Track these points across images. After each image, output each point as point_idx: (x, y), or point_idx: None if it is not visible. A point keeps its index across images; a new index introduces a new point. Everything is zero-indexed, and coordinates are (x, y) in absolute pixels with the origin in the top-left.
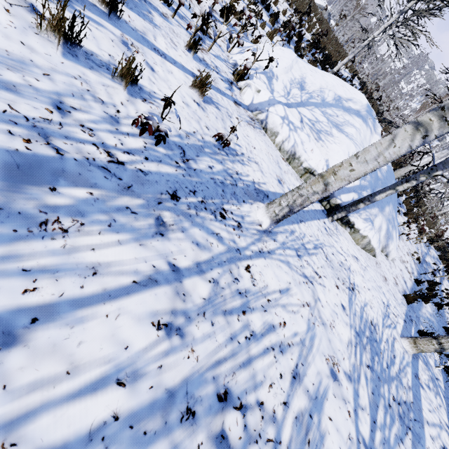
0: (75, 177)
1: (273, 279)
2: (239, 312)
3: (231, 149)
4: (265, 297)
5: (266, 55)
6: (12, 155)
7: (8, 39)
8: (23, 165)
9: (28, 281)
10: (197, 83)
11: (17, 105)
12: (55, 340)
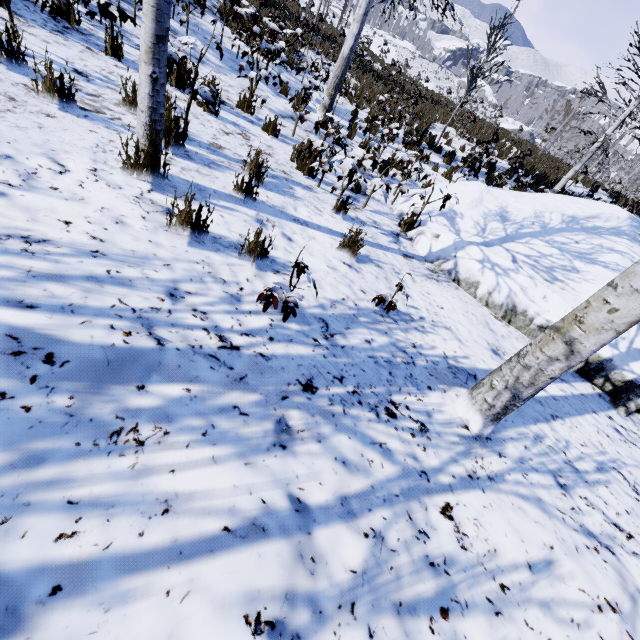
0: (172, 370)
1: (507, 536)
2: (433, 610)
3: (401, 314)
4: (494, 579)
5: (441, 195)
6: (106, 351)
7: (137, 241)
8: (115, 362)
9: (69, 520)
10: (346, 242)
11: (128, 298)
12: (74, 633)
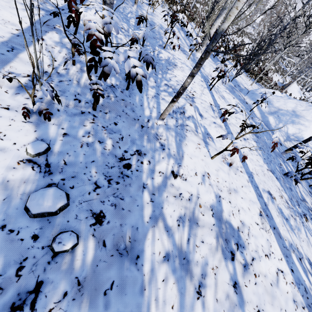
0: None
1: None
2: None
3: None
4: None
5: None
6: None
7: None
8: None
9: None
10: None
11: None
12: None
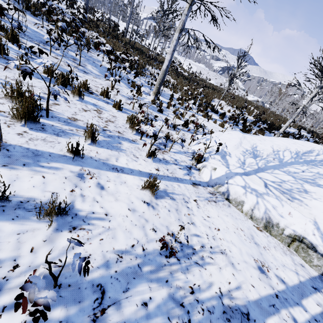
0: None
1: None
2: None
3: (185, 247)
4: None
5: (217, 141)
6: None
7: None
8: None
9: None
10: (147, 185)
11: None
12: None
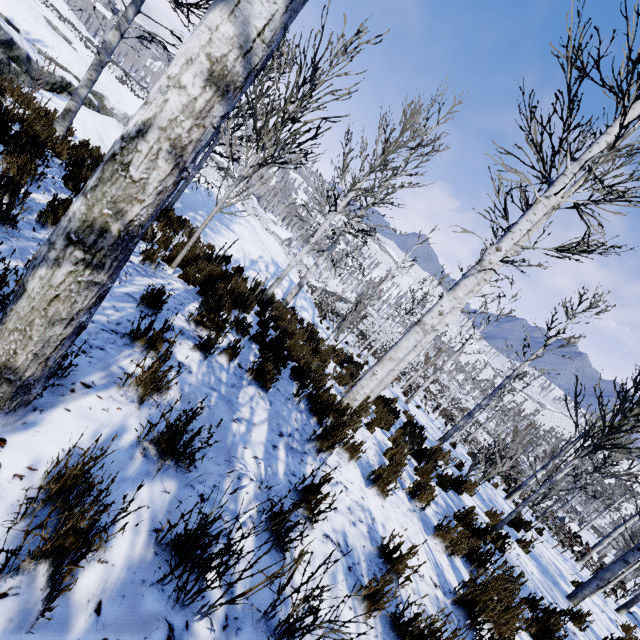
0: None
1: None
2: None
3: None
4: None
5: None
6: None
7: None
8: None
9: None
10: None
11: None
12: None
